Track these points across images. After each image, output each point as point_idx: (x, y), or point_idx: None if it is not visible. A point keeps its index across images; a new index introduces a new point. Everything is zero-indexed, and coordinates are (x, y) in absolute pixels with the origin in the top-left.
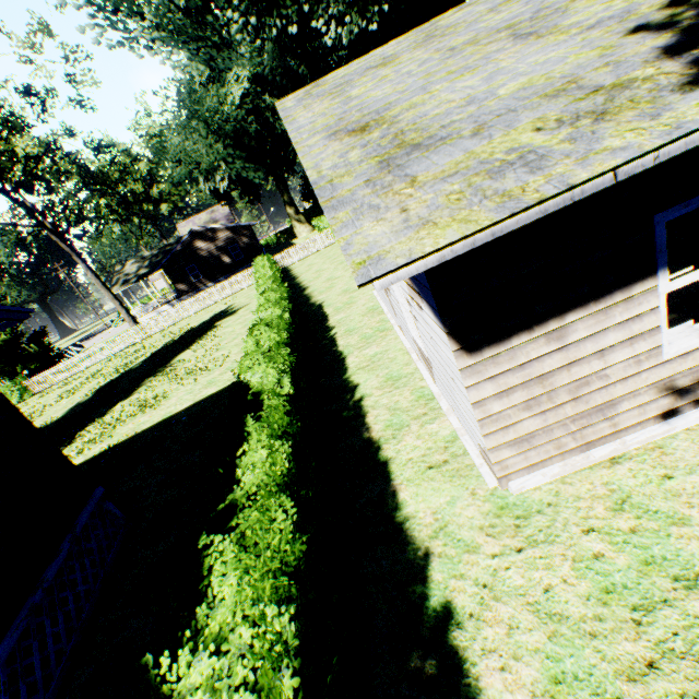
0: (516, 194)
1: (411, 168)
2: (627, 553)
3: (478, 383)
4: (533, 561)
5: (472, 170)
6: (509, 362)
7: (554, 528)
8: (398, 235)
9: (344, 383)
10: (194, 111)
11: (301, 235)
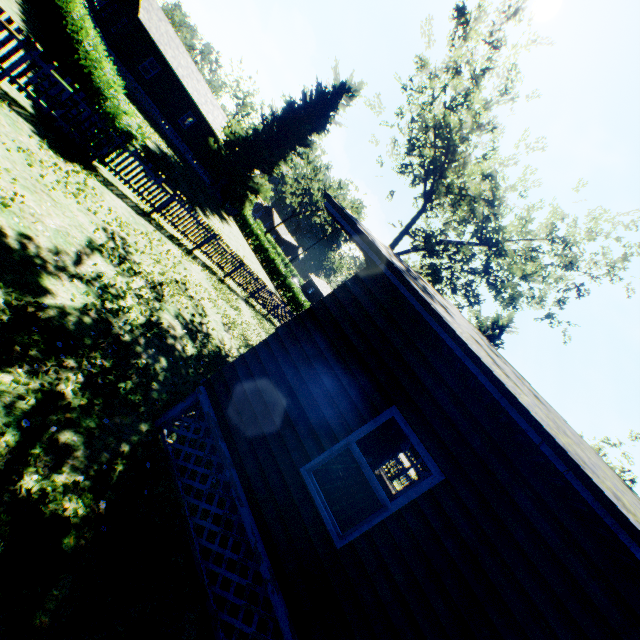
0: None
1: None
2: None
3: None
4: None
5: None
6: None
7: None
8: None
9: None
10: None
11: None
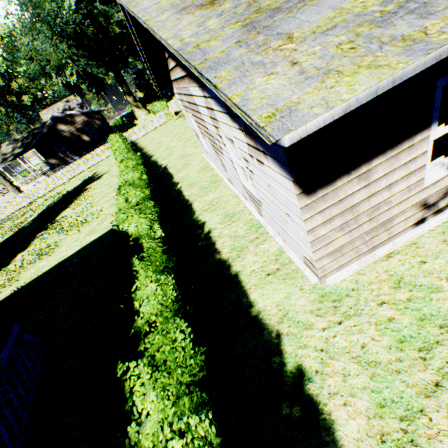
0: (419, 38)
1: (281, 27)
2: (408, 315)
3: (312, 216)
4: (350, 329)
5: (352, 23)
6: (333, 198)
7: (359, 305)
8: (300, 86)
9: (195, 222)
10: (37, 14)
11: (141, 117)
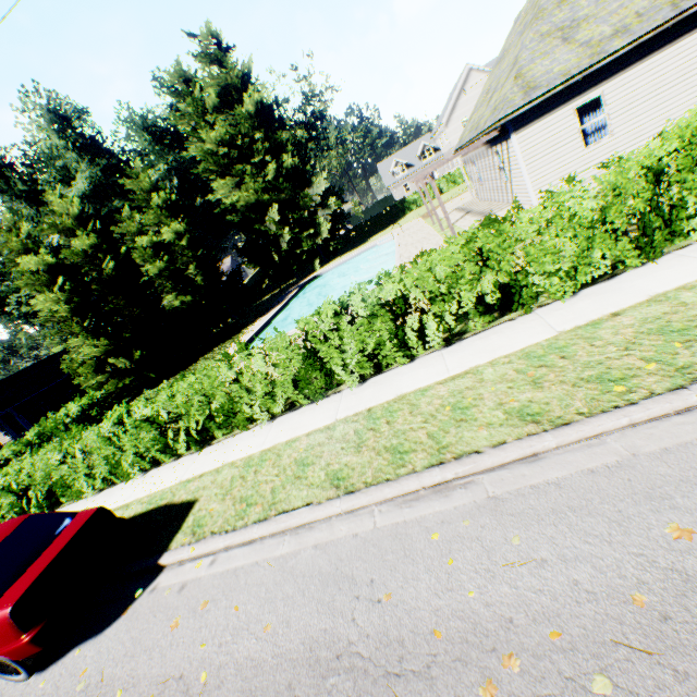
0: None
1: None
2: None
3: None
4: None
5: None
6: None
7: None
8: None
9: None
10: None
11: None
